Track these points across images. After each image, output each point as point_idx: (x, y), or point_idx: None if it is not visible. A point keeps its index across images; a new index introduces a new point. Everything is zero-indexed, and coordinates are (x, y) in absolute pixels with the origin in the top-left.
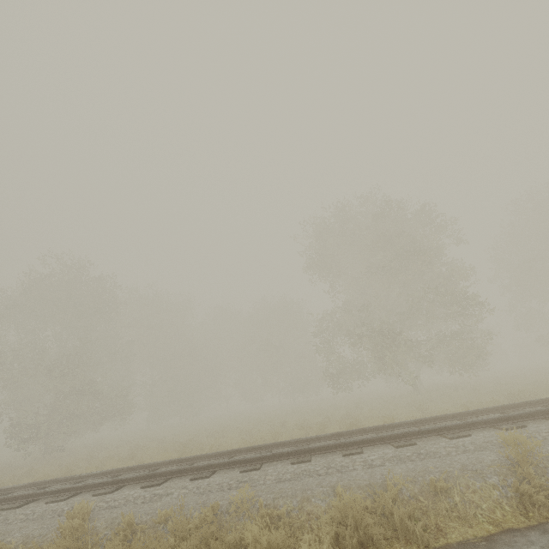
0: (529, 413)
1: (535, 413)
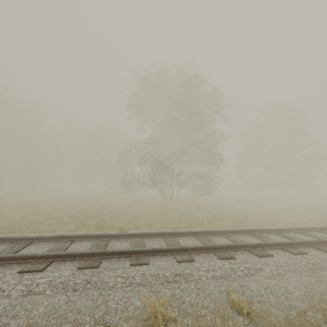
0: (203, 247)
1: (208, 247)
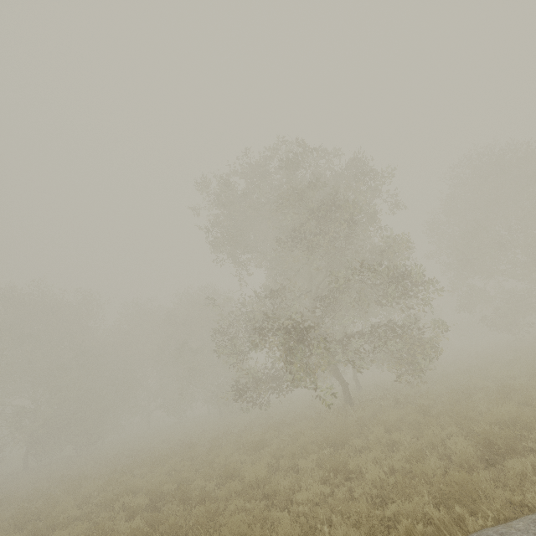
0: None
1: None
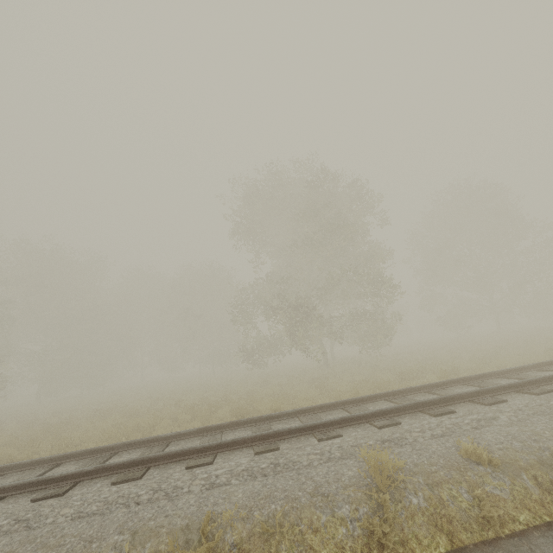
0: (407, 406)
1: (413, 405)
